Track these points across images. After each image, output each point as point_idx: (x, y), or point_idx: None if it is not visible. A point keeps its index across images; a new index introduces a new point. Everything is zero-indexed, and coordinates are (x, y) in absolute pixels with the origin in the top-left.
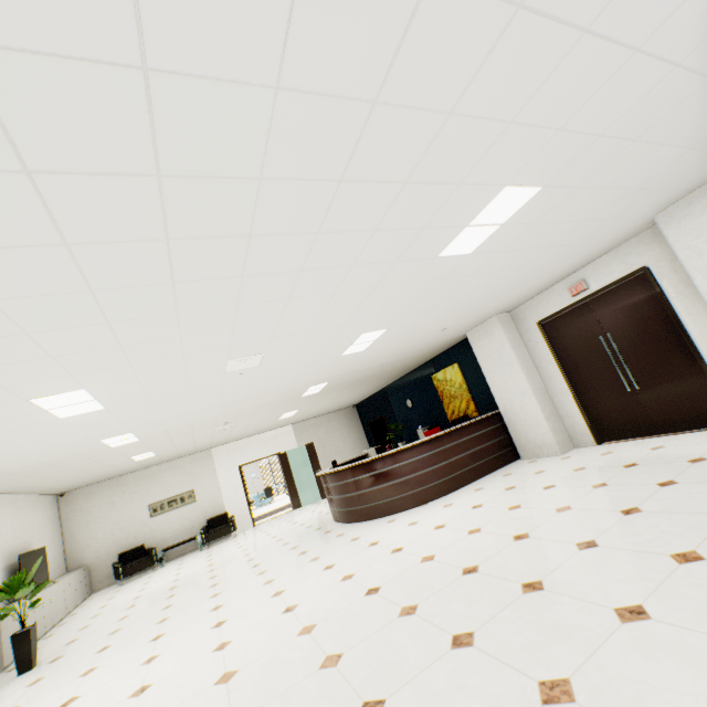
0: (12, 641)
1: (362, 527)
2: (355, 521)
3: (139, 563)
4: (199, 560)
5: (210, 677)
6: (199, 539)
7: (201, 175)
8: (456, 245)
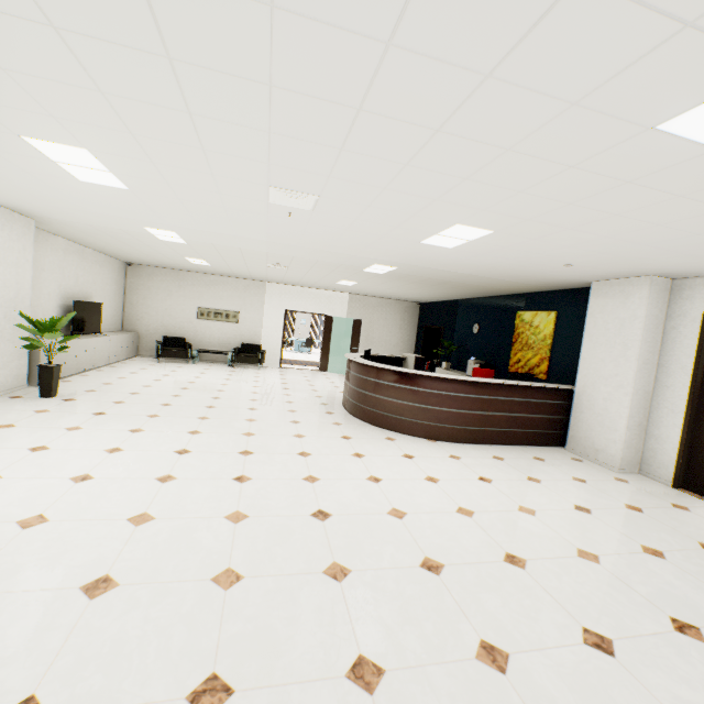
0: (39, 369)
1: (361, 428)
2: (358, 418)
3: (176, 352)
4: (220, 374)
5: (131, 508)
6: (229, 356)
7: None
8: None
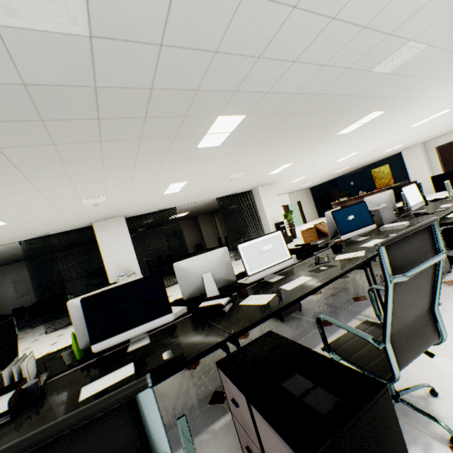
0: (292, 230)
1: None
2: None
3: None
4: None
5: None
6: None
7: None
8: None
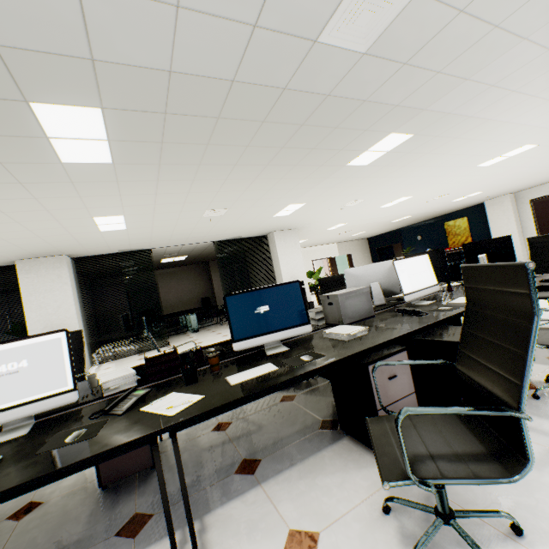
0: (318, 294)
1: None
2: None
3: None
4: None
5: None
6: None
7: None
8: None
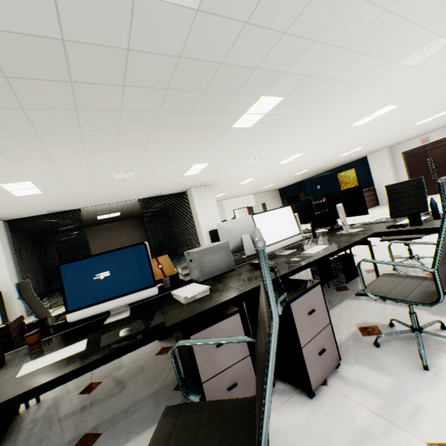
0: None
1: None
2: None
3: None
4: None
5: None
6: None
7: (420, 107)
8: (420, 122)
